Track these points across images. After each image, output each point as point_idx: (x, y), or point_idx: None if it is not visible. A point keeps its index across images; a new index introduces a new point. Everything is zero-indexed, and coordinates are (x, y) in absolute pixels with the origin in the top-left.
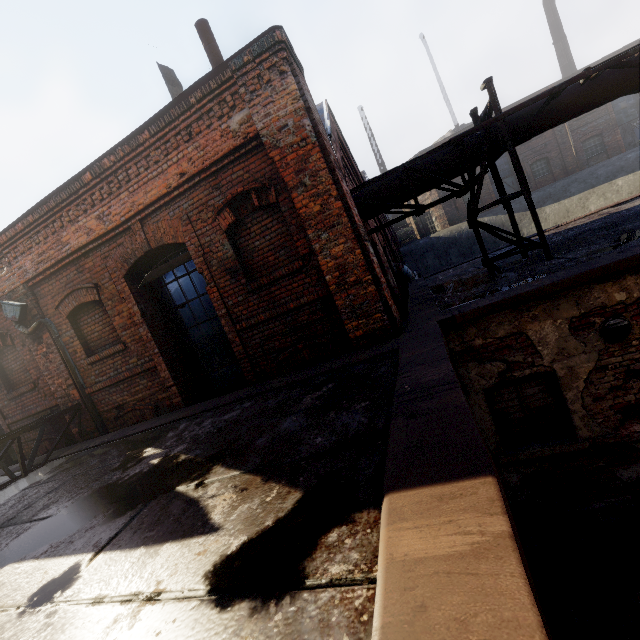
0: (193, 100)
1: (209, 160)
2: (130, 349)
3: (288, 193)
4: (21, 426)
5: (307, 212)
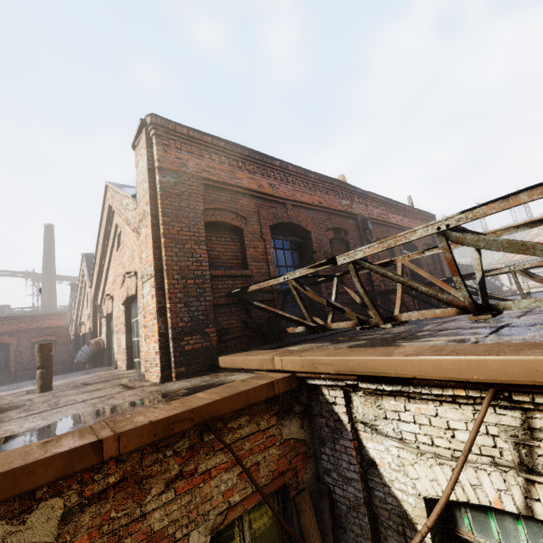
0: (425, 214)
1: None
2: None
3: None
4: (337, 298)
5: (442, 259)
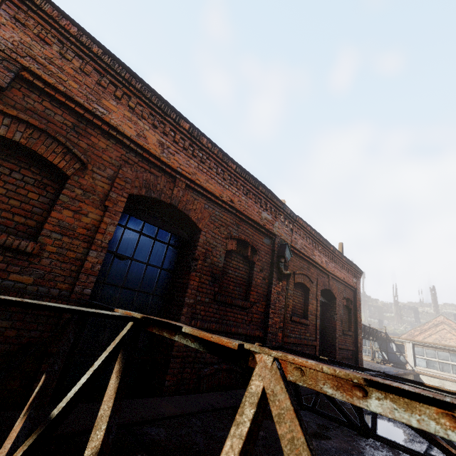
0: (353, 266)
1: (349, 282)
2: (309, 327)
3: (353, 309)
4: None
5: (358, 320)
